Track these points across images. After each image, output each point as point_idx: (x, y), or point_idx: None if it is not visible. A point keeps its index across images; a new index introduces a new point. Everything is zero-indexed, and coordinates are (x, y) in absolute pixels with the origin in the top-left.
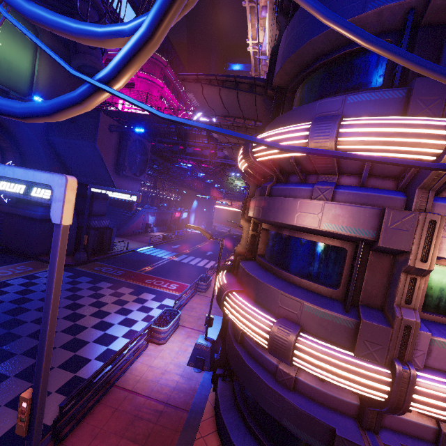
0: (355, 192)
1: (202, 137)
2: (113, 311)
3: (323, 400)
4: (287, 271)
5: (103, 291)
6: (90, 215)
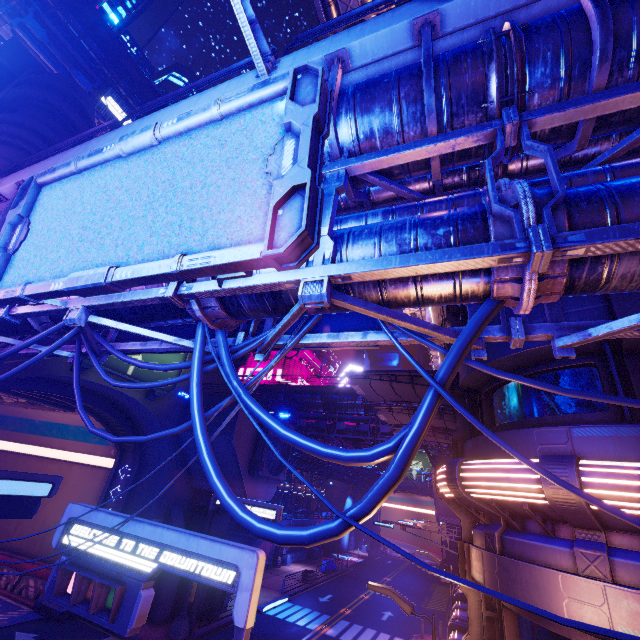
0: None
1: (357, 407)
2: None
3: None
4: None
5: None
6: None
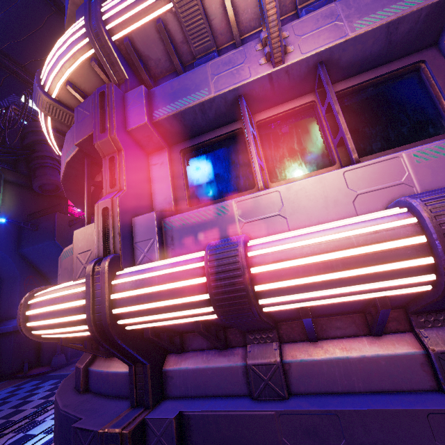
0: None
1: None
2: None
3: (107, 387)
4: None
5: None
6: None
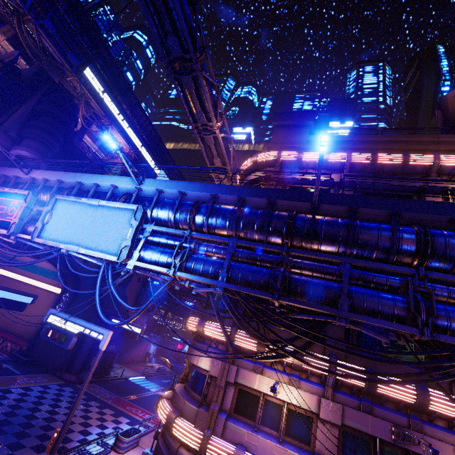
0: (213, 350)
1: None
2: (95, 424)
3: None
4: (190, 388)
5: (92, 408)
6: None
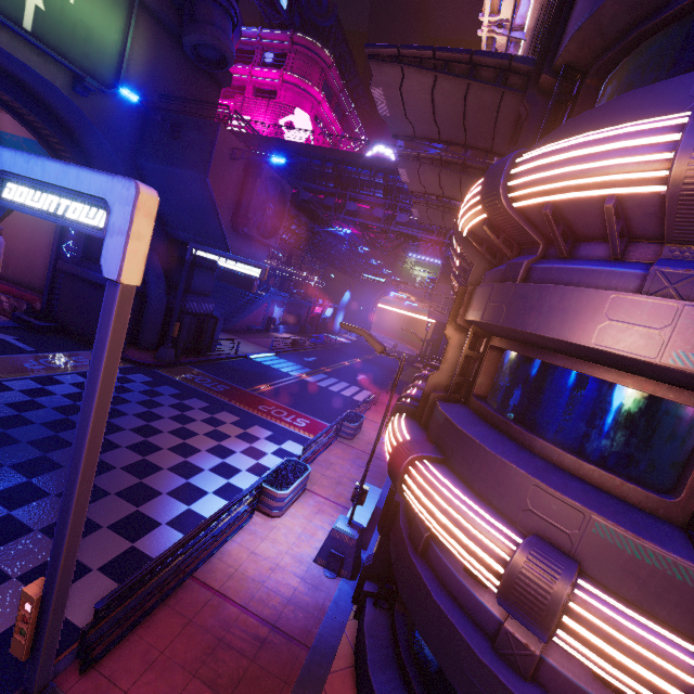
0: None
1: (375, 187)
2: (205, 447)
3: None
4: (544, 438)
5: (193, 413)
6: (188, 293)
